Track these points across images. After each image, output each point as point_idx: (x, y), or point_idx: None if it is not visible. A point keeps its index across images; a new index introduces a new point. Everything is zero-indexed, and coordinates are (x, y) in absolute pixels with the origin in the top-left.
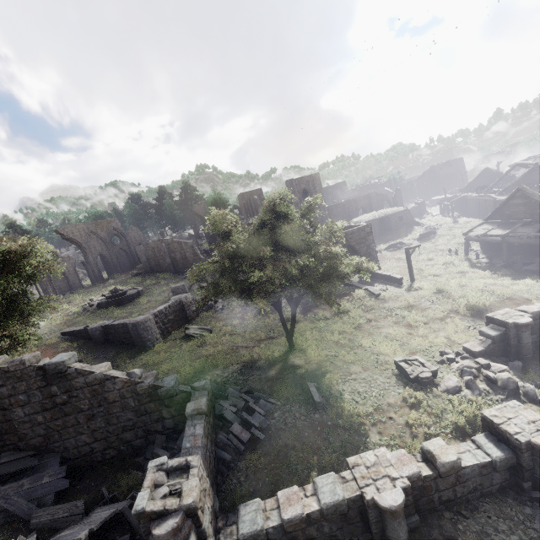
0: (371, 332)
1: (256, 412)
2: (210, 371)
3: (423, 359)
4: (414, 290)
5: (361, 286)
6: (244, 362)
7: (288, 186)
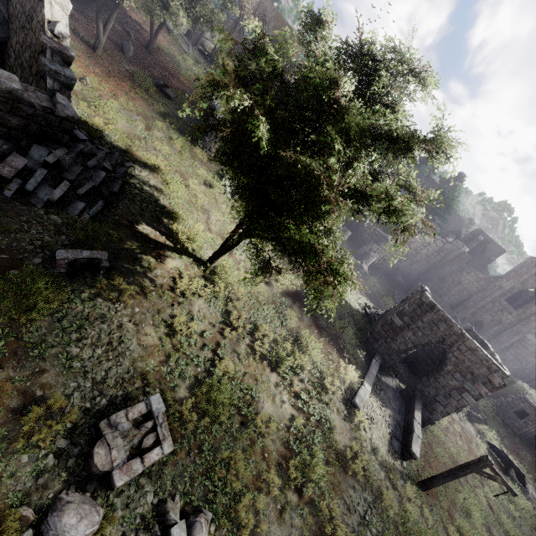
0: (258, 382)
1: (54, 189)
2: (154, 177)
3: (157, 457)
4: (391, 480)
5: (368, 377)
6: (173, 209)
7: (523, 263)
